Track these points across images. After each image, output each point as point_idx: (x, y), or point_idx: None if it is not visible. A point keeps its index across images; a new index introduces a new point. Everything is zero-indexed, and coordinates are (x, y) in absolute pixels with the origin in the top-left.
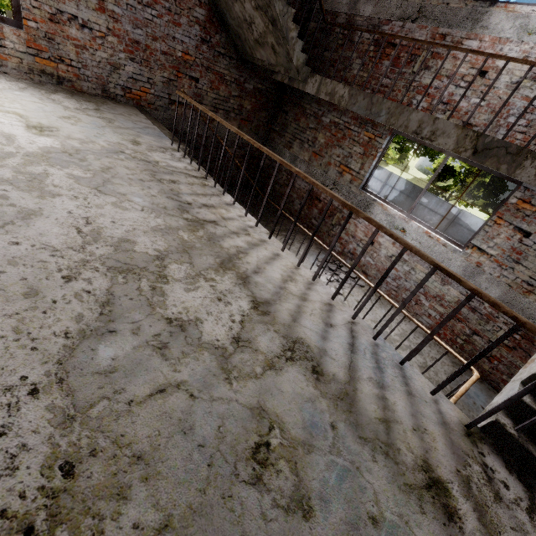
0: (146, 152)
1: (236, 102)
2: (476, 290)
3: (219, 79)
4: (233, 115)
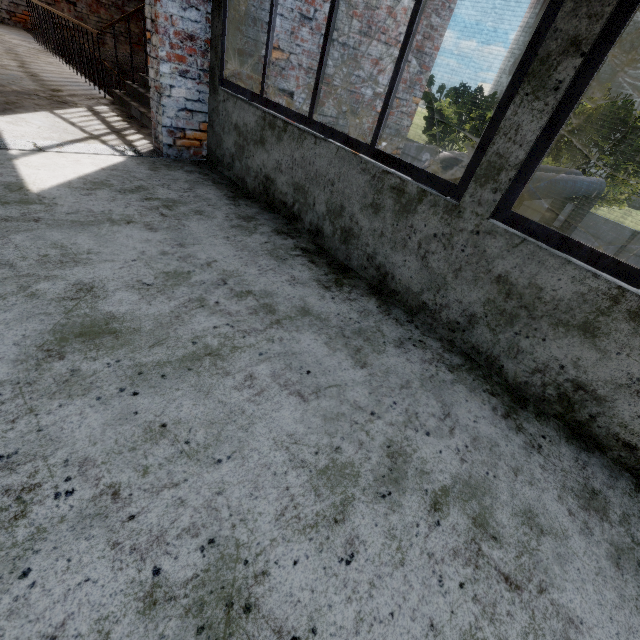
0: (5, 38)
1: (122, 26)
2: (83, 26)
3: (96, 3)
4: (123, 39)
